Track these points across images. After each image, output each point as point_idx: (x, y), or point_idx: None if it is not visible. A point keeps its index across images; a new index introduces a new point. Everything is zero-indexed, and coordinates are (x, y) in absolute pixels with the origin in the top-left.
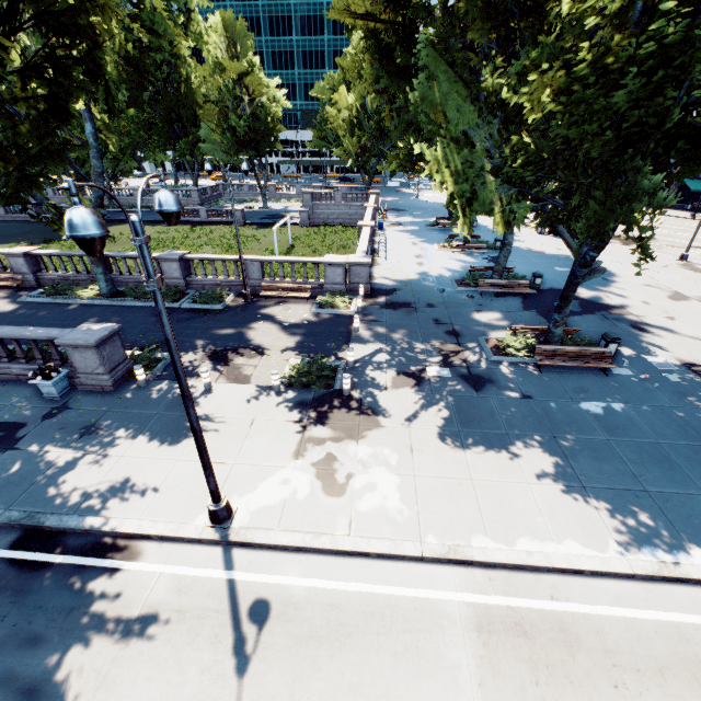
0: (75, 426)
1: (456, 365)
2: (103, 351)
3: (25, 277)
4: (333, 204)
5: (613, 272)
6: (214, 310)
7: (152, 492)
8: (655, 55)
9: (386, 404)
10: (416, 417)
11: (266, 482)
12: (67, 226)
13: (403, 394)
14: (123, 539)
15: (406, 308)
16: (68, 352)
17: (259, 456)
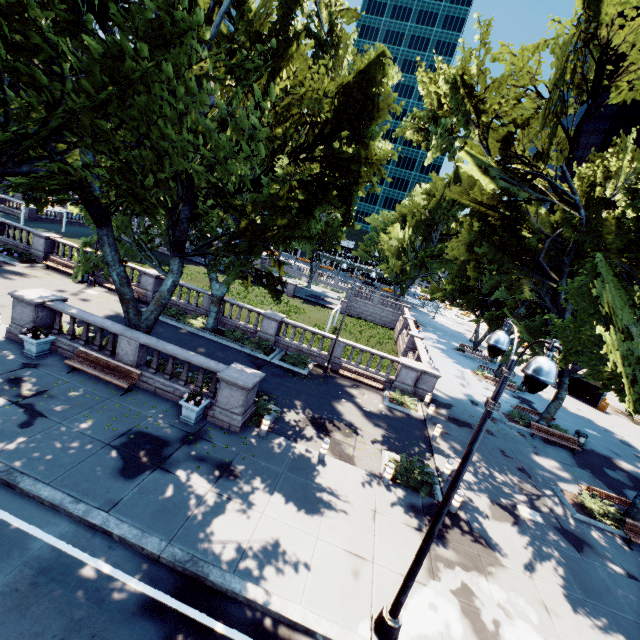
0: (212, 461)
1: (543, 511)
2: (249, 394)
3: (146, 293)
4: (370, 304)
5: None
6: (300, 373)
7: (304, 571)
8: None
9: (495, 537)
10: (533, 565)
11: (414, 600)
12: (542, 371)
13: (508, 530)
14: (285, 626)
15: (469, 428)
16: (220, 385)
17: (395, 561)
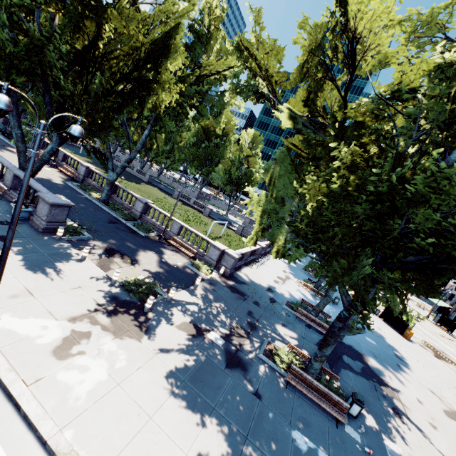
0: (2, 233)
1: (232, 342)
2: (54, 209)
3: (80, 176)
4: None
5: (410, 366)
6: (138, 234)
7: None
8: (376, 192)
9: (160, 332)
10: (168, 352)
11: (35, 319)
12: None
13: (177, 334)
14: None
15: (240, 295)
16: (40, 201)
17: (54, 304)
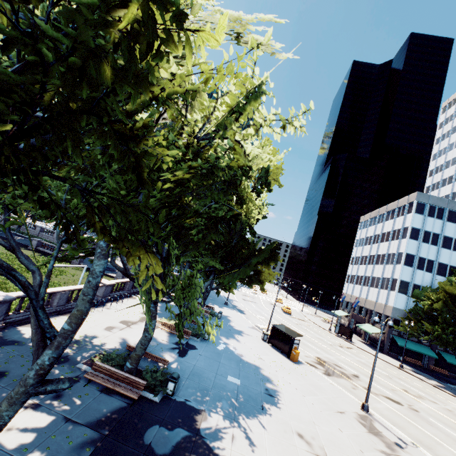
0: None
1: None
2: None
3: None
4: None
5: (282, 401)
6: None
7: None
8: None
9: None
10: None
11: None
12: None
13: None
14: None
15: None
16: None
17: None
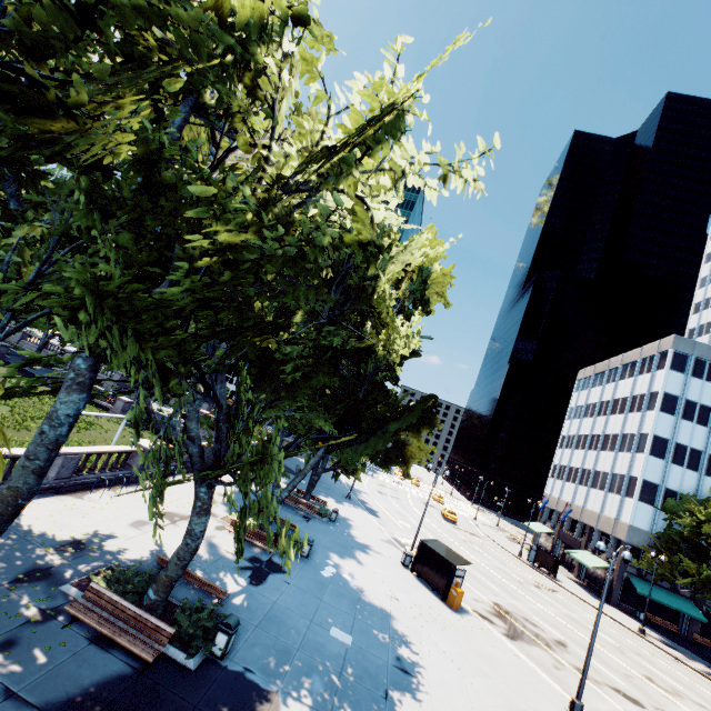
0: None
1: None
2: None
3: None
4: None
5: (424, 684)
6: None
7: None
8: None
9: None
10: None
11: None
12: None
13: None
14: None
15: None
16: None
17: None
